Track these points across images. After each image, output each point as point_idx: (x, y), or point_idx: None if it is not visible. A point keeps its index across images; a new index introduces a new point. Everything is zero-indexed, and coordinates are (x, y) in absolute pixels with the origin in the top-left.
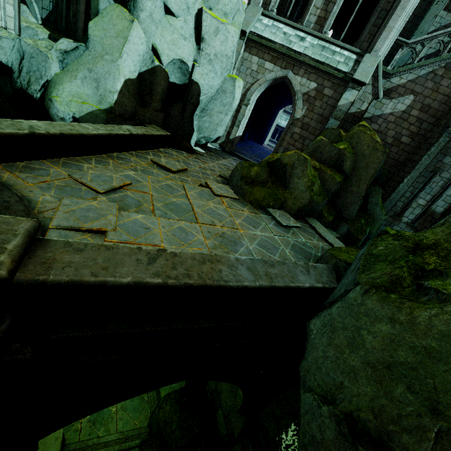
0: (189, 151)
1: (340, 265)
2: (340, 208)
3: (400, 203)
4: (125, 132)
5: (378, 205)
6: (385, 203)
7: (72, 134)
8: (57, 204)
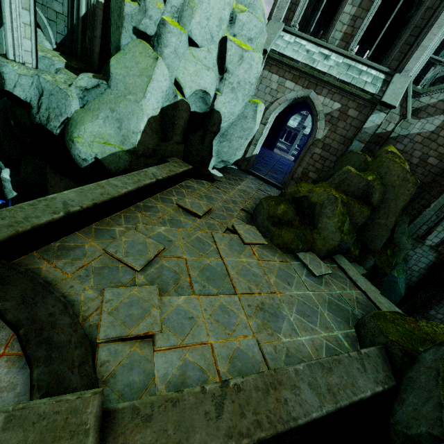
0: (209, 179)
1: (393, 350)
2: (366, 240)
3: (424, 226)
4: (152, 180)
5: (404, 234)
6: (408, 227)
7: (104, 200)
8: (99, 301)
